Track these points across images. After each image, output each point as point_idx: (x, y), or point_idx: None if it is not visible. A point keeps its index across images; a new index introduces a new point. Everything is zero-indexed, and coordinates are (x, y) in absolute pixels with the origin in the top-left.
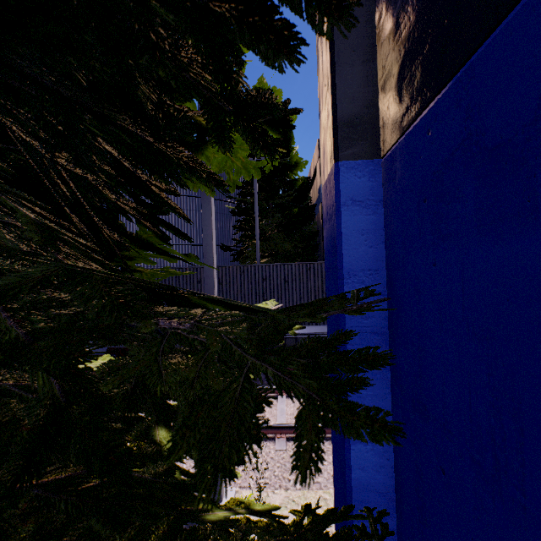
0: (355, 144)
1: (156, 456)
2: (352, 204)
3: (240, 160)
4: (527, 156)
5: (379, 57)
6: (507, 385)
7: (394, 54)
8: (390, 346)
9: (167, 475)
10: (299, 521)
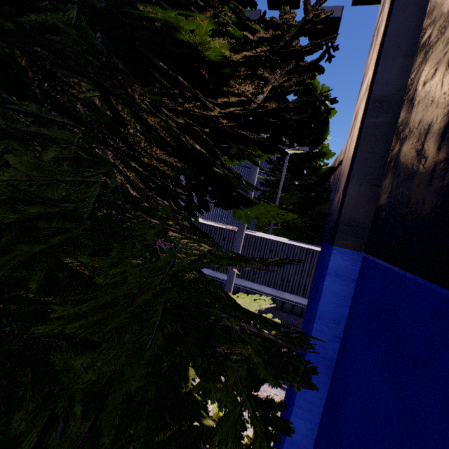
0: (348, 238)
1: (185, 377)
2: (334, 276)
3: (271, 214)
4: (402, 356)
5: (382, 186)
6: (366, 447)
7: (387, 201)
8: (334, 371)
9: (191, 395)
10: (249, 444)
